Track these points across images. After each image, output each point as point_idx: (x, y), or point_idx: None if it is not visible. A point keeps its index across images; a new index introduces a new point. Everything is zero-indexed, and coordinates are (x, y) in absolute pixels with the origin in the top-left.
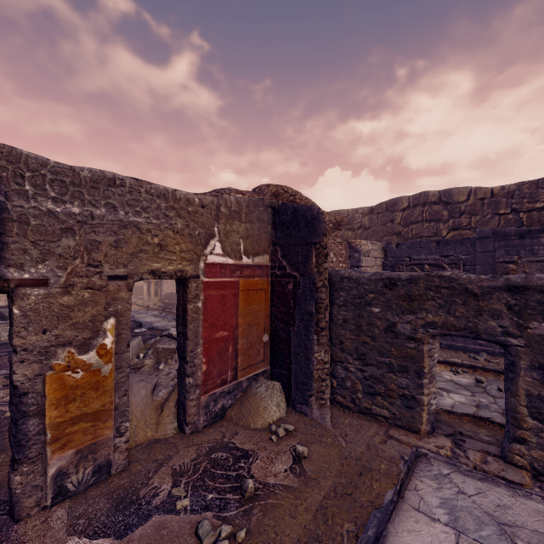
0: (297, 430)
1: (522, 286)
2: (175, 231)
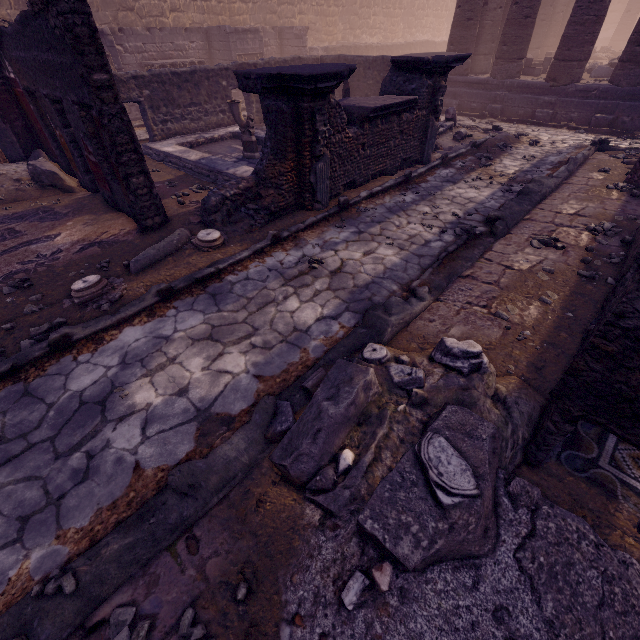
0: None
1: (136, 76)
2: None
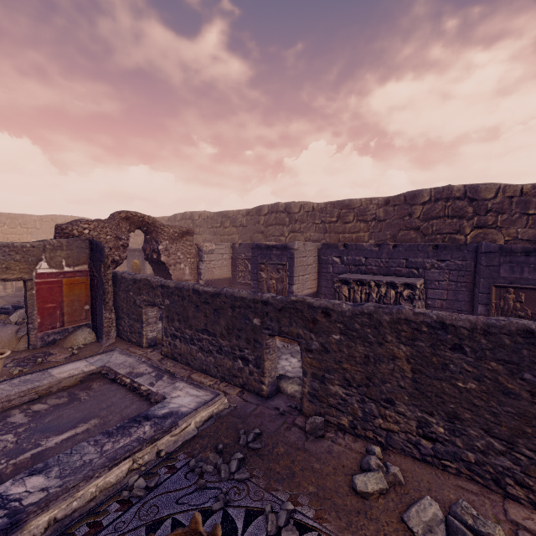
0: (86, 347)
1: (164, 285)
2: (16, 260)
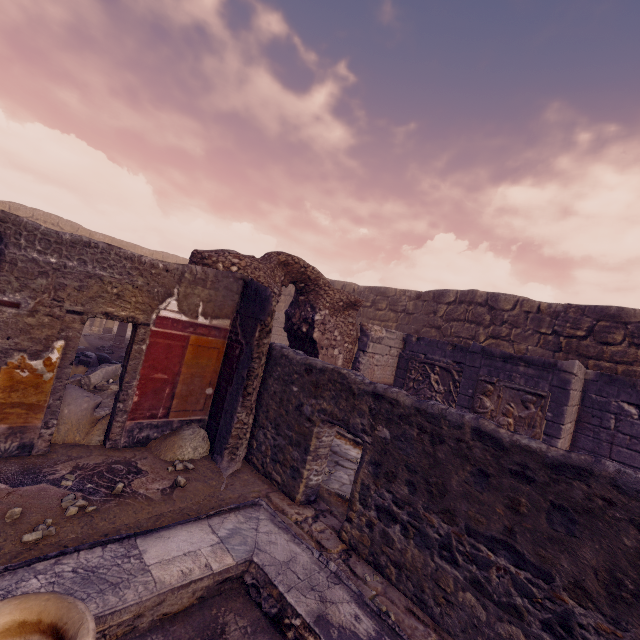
0: (196, 470)
1: (381, 394)
2: (135, 286)
